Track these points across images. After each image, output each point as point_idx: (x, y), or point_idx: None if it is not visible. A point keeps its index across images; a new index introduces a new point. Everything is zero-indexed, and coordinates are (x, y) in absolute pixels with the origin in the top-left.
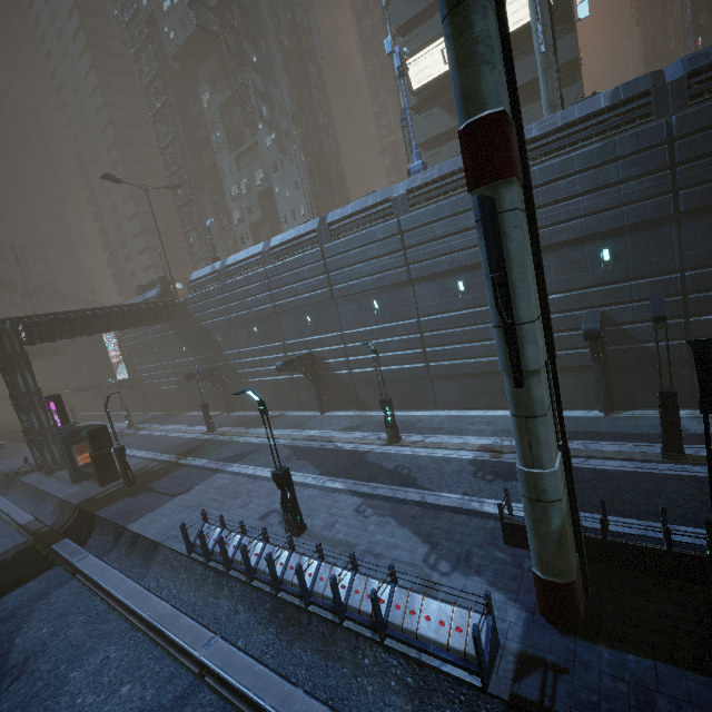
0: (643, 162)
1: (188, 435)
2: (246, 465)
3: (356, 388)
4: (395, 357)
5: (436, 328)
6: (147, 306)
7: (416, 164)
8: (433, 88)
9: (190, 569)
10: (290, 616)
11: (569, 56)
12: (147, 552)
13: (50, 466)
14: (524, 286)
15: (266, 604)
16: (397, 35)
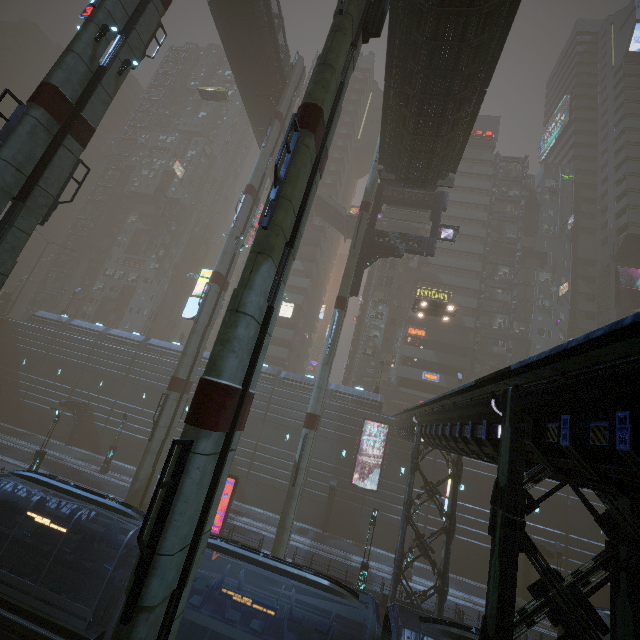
0: (263, 397)
1: None
2: None
3: (101, 437)
4: (136, 428)
5: None
6: None
7: None
8: None
9: None
10: None
11: (289, 337)
12: None
13: None
14: (165, 417)
15: None
16: None
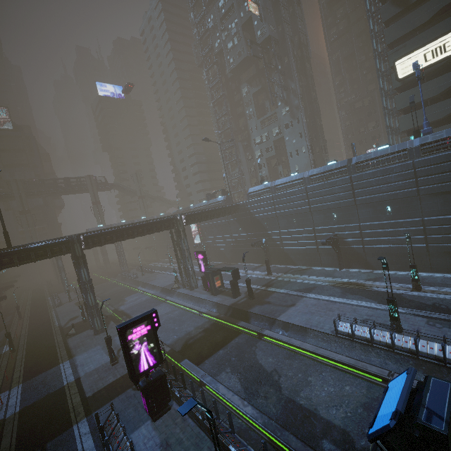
0: None
1: (255, 276)
2: (318, 295)
3: (366, 256)
4: (401, 240)
5: (437, 224)
6: (228, 206)
7: (426, 129)
8: (414, 76)
9: (339, 341)
10: (432, 368)
11: None
12: (299, 331)
13: (192, 286)
14: None
15: (409, 362)
16: (376, 43)
